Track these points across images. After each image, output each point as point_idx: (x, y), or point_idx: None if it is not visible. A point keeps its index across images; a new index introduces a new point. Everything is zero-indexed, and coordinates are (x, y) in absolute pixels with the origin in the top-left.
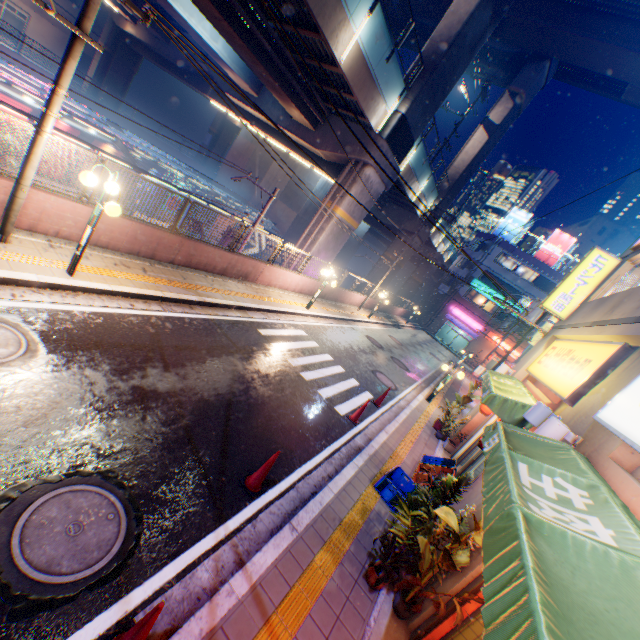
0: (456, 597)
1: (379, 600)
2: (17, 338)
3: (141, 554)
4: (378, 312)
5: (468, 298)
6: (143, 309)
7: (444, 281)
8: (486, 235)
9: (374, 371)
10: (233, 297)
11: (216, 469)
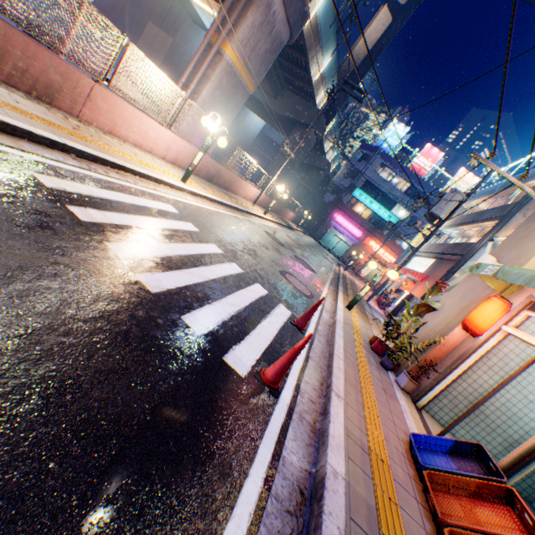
0: None
1: None
2: None
3: None
4: (272, 213)
5: (350, 206)
6: None
7: (329, 190)
8: (368, 147)
9: (282, 272)
10: None
11: None
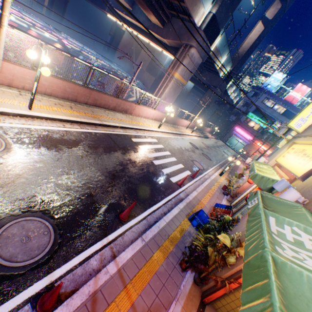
0: (226, 280)
1: (186, 276)
2: (0, 142)
3: (61, 252)
4: (196, 130)
5: (245, 123)
6: (70, 127)
7: (233, 114)
8: (258, 88)
9: (192, 160)
10: (118, 122)
11: (104, 209)
